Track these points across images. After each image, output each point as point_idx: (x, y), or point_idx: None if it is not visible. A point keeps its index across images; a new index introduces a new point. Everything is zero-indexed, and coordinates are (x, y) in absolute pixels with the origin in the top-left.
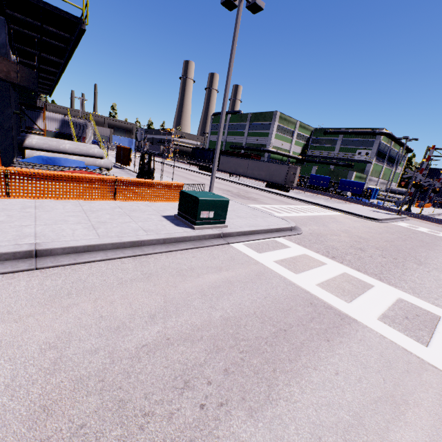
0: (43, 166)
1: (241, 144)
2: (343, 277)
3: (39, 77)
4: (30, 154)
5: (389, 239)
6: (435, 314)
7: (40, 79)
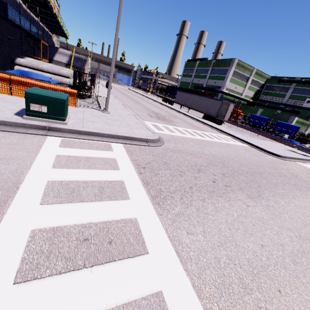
0: (12, 75)
1: (202, 85)
2: (107, 183)
3: (48, 20)
4: (17, 68)
5: (260, 171)
6: (144, 248)
7: (52, 23)
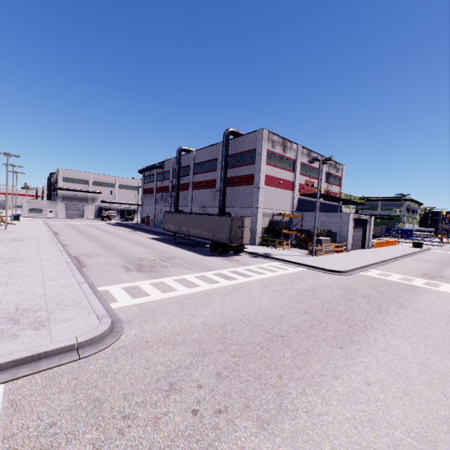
0: None
1: None
2: None
3: None
4: None
5: None
6: None
7: None
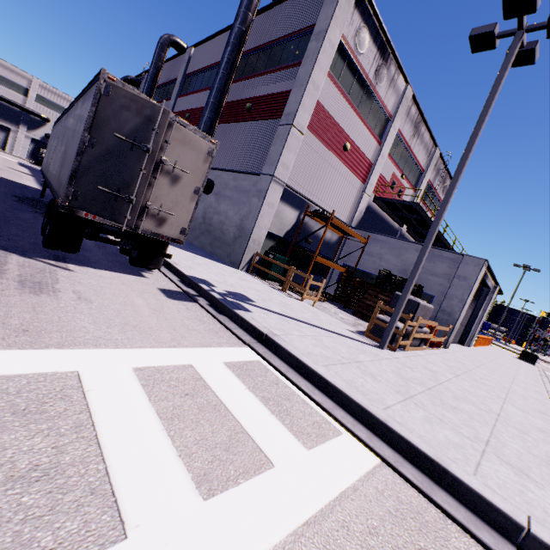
0: None
1: None
2: None
3: None
4: None
5: None
6: None
7: None
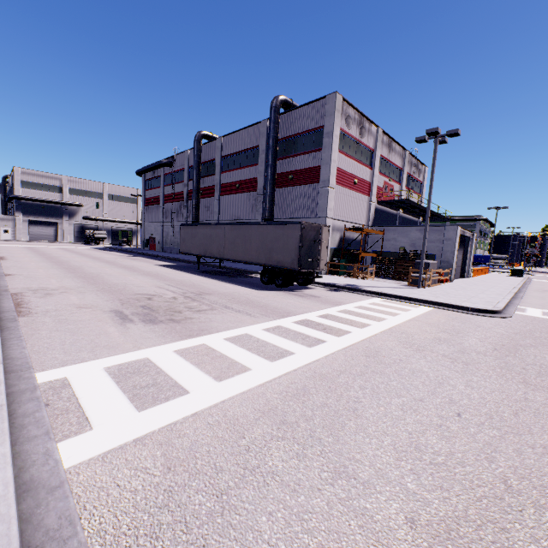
0: None
1: None
2: None
3: None
4: None
5: None
6: None
7: None
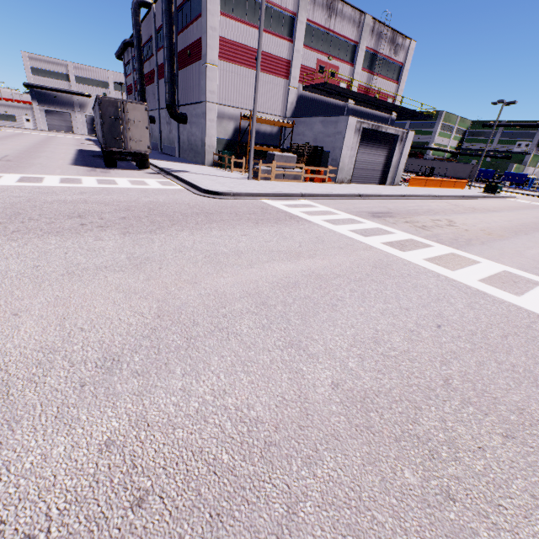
0: None
1: None
2: None
3: None
4: None
5: None
6: None
7: None
